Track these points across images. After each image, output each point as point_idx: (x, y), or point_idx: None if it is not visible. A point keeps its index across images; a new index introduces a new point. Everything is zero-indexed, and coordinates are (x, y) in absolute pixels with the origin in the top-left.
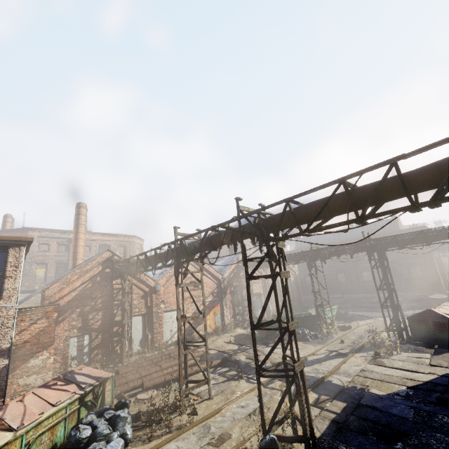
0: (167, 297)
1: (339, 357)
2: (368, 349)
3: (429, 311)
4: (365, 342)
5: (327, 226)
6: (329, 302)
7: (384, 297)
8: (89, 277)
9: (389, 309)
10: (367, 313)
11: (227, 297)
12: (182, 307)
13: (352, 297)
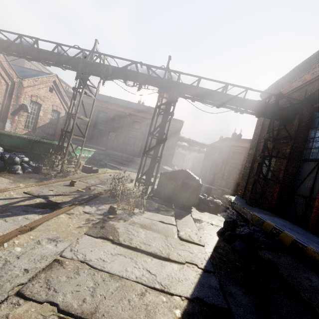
0: None
1: (36, 212)
2: (104, 200)
3: (184, 171)
4: (105, 189)
5: None
6: (85, 135)
7: (149, 147)
8: None
9: (135, 168)
10: (119, 166)
11: None
12: None
13: (113, 153)
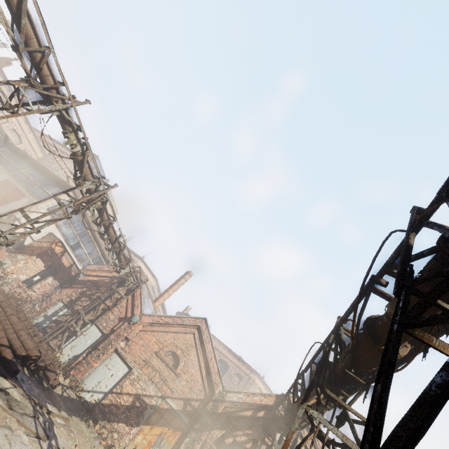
0: (136, 340)
1: None
2: None
3: None
4: None
5: (3, 22)
6: None
7: None
8: (113, 275)
9: None
10: None
11: (203, 437)
12: (135, 369)
13: None
